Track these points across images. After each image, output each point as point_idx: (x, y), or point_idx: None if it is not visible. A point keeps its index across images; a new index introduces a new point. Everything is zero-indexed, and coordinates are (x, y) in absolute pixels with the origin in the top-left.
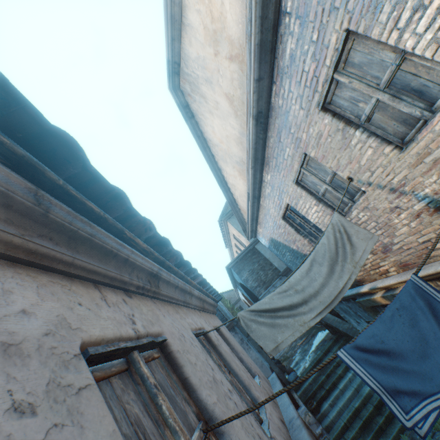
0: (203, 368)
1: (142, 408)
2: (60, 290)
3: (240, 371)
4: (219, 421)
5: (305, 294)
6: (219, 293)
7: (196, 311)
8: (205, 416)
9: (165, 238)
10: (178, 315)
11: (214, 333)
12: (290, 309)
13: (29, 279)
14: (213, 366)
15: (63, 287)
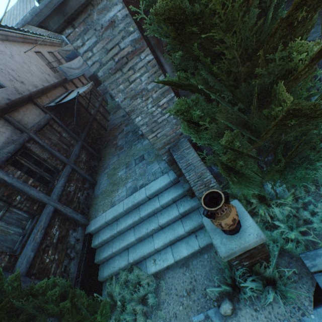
0: (49, 58)
1: (40, 58)
2: (29, 46)
3: (63, 63)
4: (51, 63)
5: (73, 48)
6: (62, 39)
7: (50, 47)
8: (49, 62)
9: (36, 33)
10: (43, 48)
11: (56, 54)
12: (70, 51)
13: (27, 45)
14: (52, 59)
15: (28, 45)
